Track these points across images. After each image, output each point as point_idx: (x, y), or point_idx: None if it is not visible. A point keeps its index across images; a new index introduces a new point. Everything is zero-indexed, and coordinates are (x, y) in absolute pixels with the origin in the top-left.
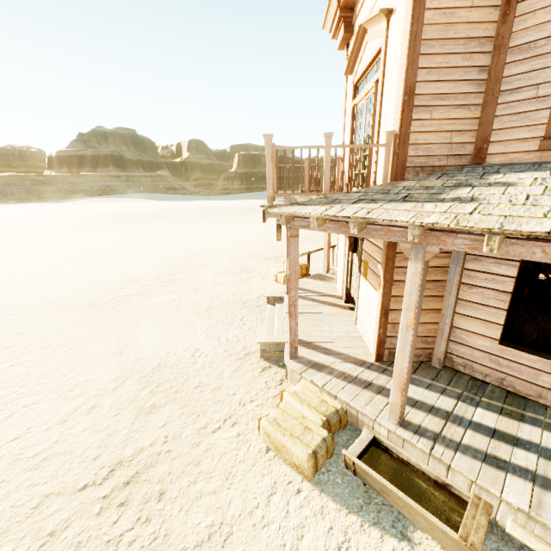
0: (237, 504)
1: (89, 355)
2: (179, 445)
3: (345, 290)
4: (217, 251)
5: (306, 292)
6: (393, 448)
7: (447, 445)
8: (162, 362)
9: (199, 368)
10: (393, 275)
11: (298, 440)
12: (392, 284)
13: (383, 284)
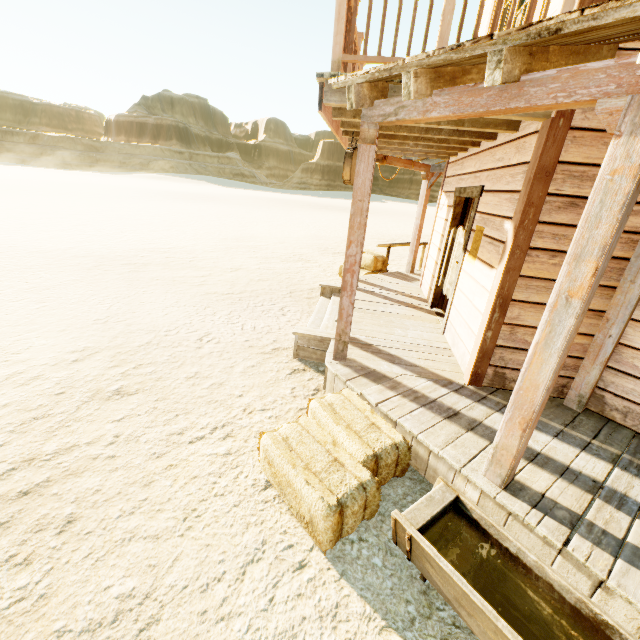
0: (186, 565)
1: (63, 317)
2: (131, 451)
3: (434, 288)
4: (273, 238)
5: (377, 288)
6: (489, 527)
7: (597, 541)
8: (154, 340)
9: (202, 356)
10: (531, 237)
11: (316, 478)
12: (526, 253)
13: (510, 251)
